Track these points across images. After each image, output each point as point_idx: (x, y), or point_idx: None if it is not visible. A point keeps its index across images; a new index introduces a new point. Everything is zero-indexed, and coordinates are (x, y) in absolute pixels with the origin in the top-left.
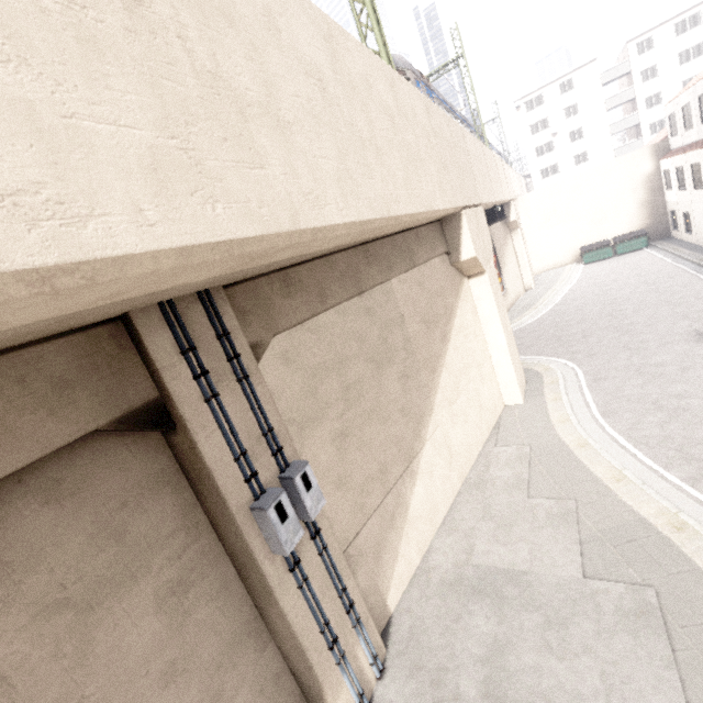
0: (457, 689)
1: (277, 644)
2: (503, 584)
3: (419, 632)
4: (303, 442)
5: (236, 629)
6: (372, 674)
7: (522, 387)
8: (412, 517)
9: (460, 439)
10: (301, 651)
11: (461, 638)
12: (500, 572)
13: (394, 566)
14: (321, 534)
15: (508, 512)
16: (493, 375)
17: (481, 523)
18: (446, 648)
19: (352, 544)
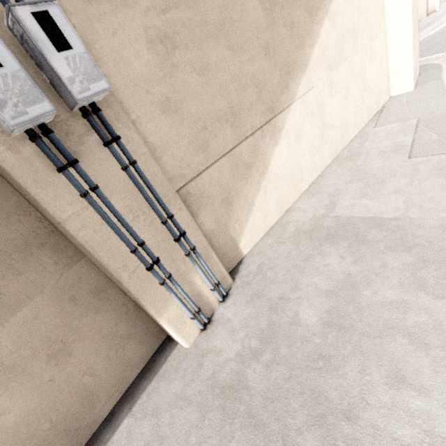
0: (295, 316)
1: (90, 261)
2: (366, 230)
3: (266, 269)
4: (92, 23)
5: (15, 238)
6: (214, 298)
7: (415, 74)
8: (272, 176)
9: (337, 114)
10: (101, 267)
11: (309, 274)
12: (364, 220)
13: (249, 216)
14: (122, 144)
15: (381, 172)
16: (385, 56)
17: (348, 185)
18: (290, 282)
19: (191, 183)
